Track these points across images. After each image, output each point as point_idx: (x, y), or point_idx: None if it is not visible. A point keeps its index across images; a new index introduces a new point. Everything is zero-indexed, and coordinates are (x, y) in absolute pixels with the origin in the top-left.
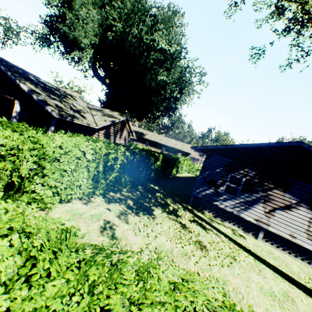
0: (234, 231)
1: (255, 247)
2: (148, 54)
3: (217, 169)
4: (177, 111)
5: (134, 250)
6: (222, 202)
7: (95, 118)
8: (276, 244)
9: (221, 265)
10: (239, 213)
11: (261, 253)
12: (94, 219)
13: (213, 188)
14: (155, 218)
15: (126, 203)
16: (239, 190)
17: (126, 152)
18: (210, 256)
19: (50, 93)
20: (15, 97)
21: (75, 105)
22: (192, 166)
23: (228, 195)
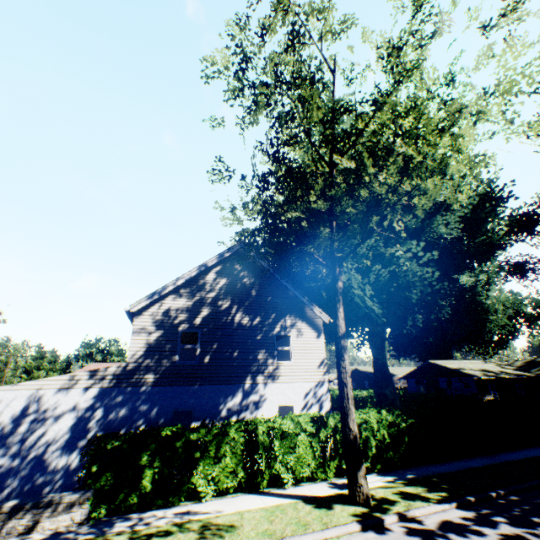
0: None
1: None
2: None
3: None
4: None
5: None
6: None
7: None
8: None
9: None
10: None
11: None
12: None
13: None
14: None
15: None
16: None
17: None
18: None
19: None
20: None
21: None
22: None
23: None
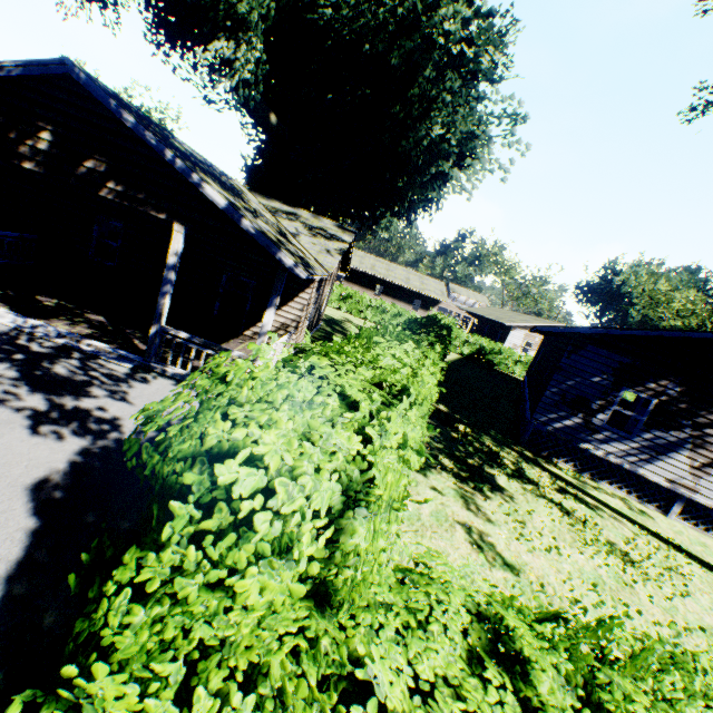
0: (628, 504)
1: (679, 537)
2: (442, 77)
3: (595, 377)
4: (437, 208)
5: (560, 590)
6: (598, 445)
7: (304, 244)
8: (705, 525)
9: (679, 594)
10: (635, 467)
11: (695, 550)
12: (444, 524)
13: (580, 416)
14: (514, 498)
15: (445, 466)
16: (641, 423)
17: (445, 357)
18: (650, 576)
19: (232, 193)
20: (173, 214)
21: (263, 214)
22: (455, 336)
23: (614, 432)
